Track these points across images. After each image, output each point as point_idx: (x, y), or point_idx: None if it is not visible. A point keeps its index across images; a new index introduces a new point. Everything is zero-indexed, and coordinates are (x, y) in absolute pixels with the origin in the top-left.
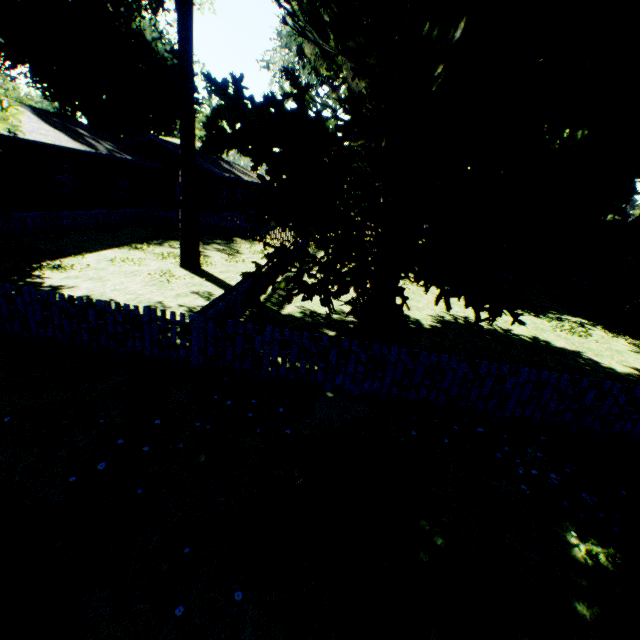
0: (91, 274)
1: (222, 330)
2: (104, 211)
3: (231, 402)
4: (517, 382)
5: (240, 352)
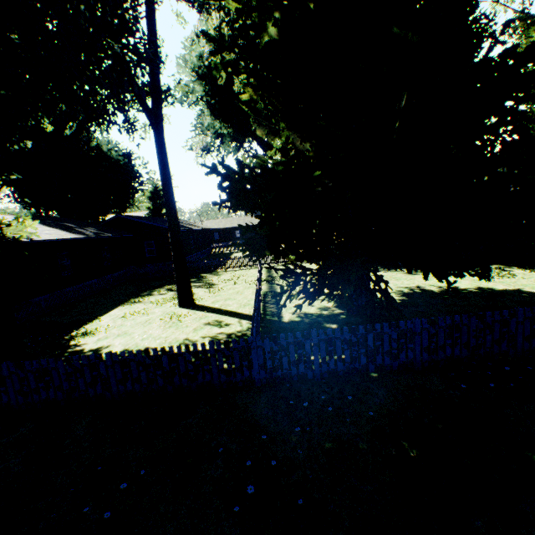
0: (116, 332)
1: (276, 344)
2: (96, 280)
3: (306, 403)
4: (517, 321)
5: (294, 358)
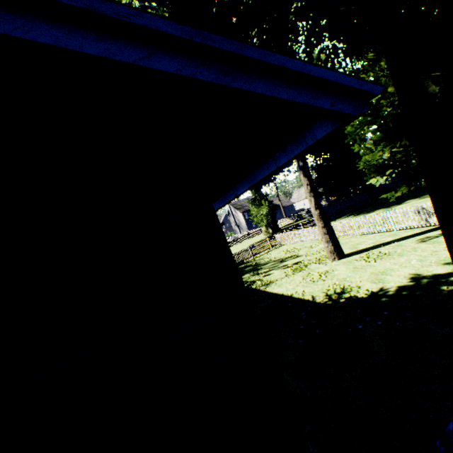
0: (365, 278)
1: None
2: None
3: None
4: None
5: None
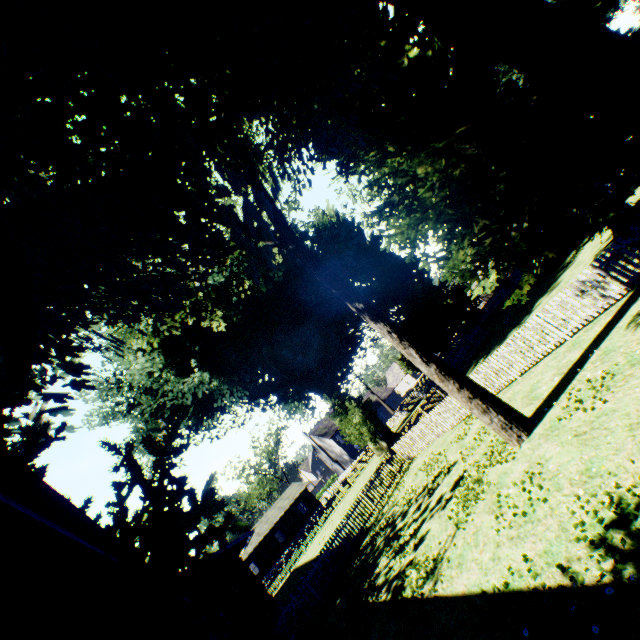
0: (630, 445)
1: None
2: None
3: None
4: None
5: None
